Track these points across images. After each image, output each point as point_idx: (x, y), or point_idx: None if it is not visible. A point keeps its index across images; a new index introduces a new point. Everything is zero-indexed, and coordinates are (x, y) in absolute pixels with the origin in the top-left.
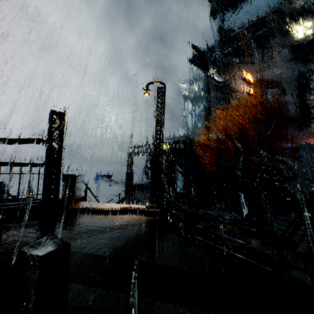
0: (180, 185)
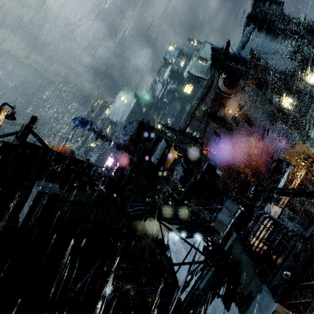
0: (177, 176)
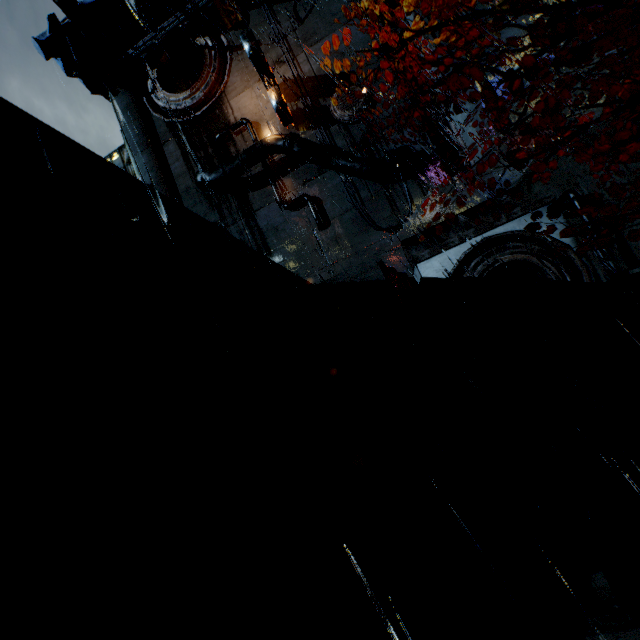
0: None
